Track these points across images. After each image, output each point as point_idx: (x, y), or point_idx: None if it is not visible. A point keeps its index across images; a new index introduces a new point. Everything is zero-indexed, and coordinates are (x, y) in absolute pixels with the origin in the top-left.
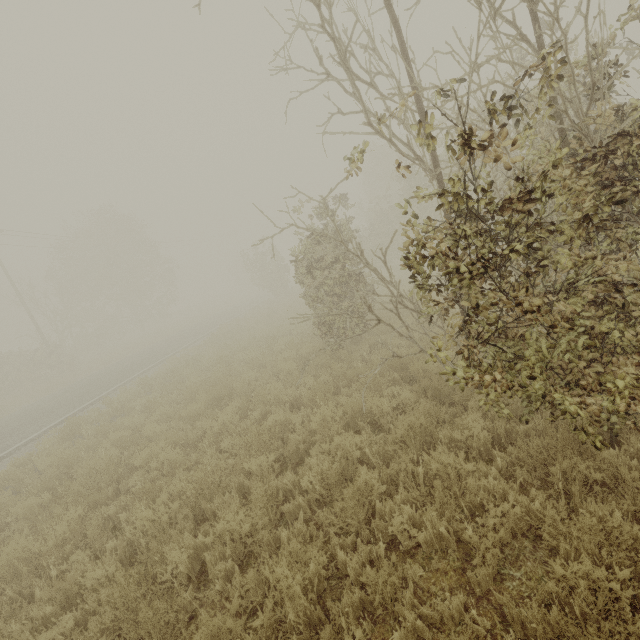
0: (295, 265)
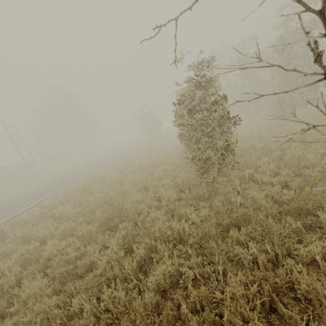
0: (174, 111)
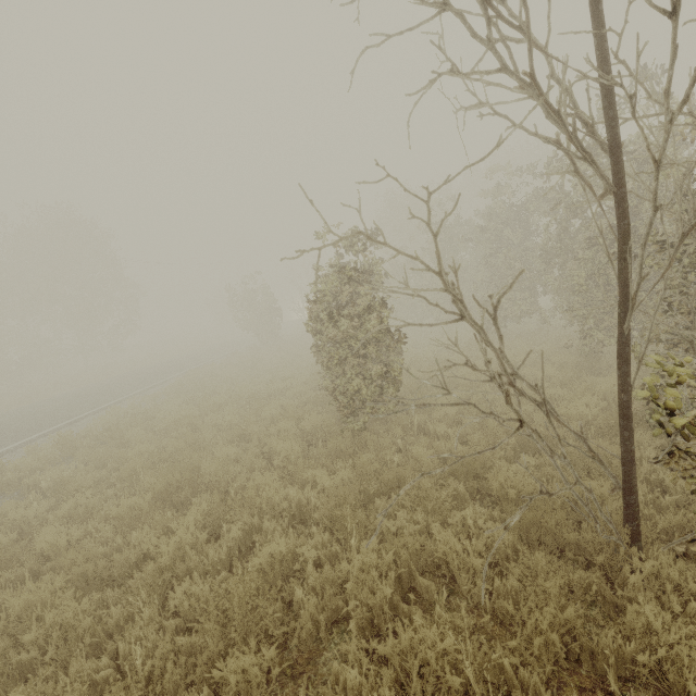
0: (311, 307)
